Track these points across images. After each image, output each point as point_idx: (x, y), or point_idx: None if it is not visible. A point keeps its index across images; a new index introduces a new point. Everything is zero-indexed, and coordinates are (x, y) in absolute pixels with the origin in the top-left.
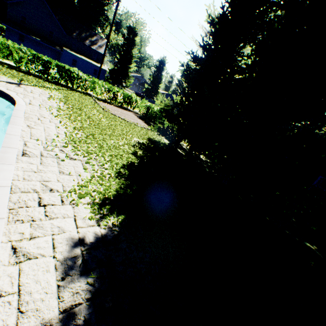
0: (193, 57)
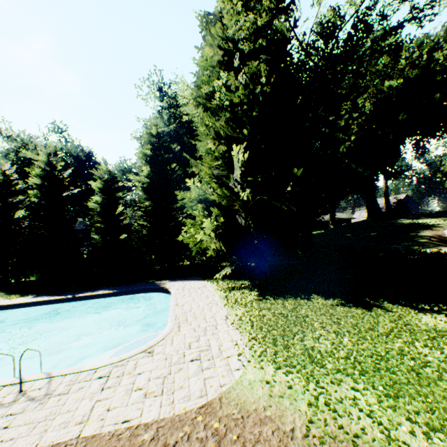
0: None
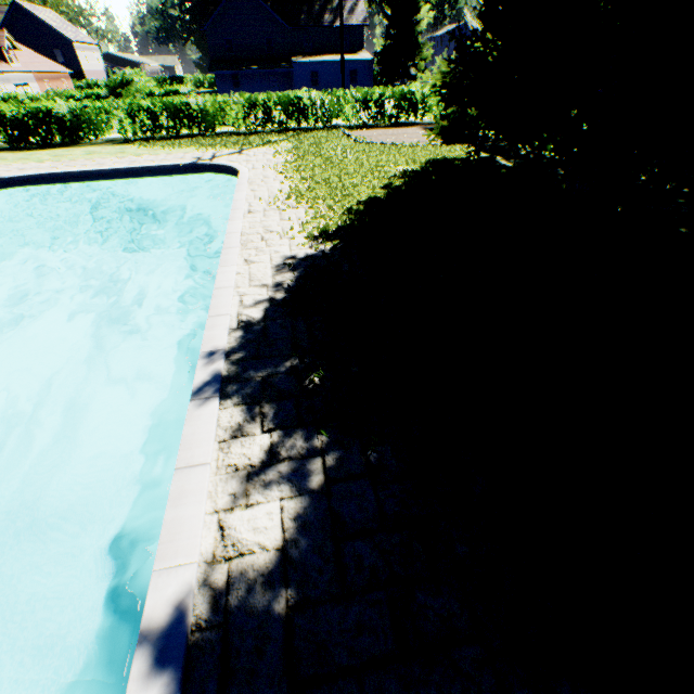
0: None
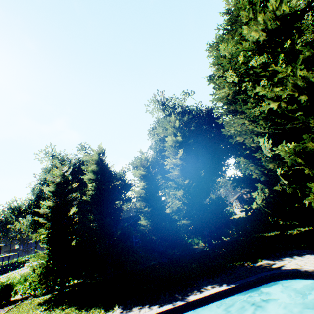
0: (48, 228)
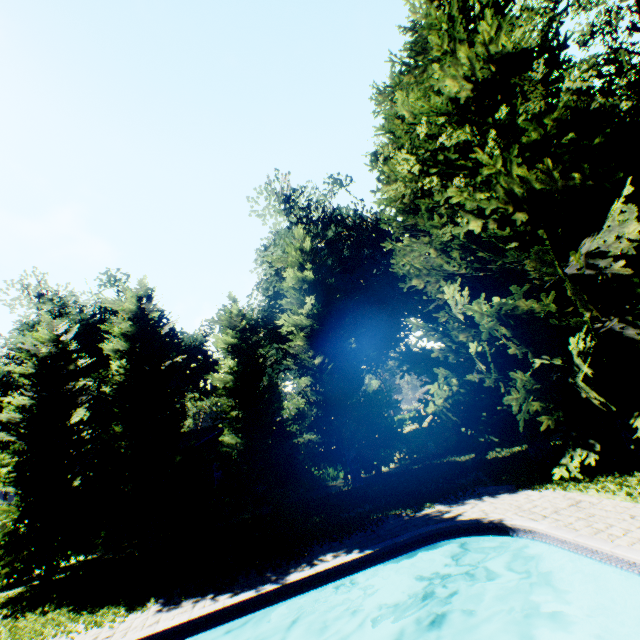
0: (19, 453)
